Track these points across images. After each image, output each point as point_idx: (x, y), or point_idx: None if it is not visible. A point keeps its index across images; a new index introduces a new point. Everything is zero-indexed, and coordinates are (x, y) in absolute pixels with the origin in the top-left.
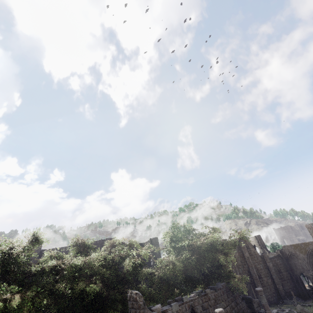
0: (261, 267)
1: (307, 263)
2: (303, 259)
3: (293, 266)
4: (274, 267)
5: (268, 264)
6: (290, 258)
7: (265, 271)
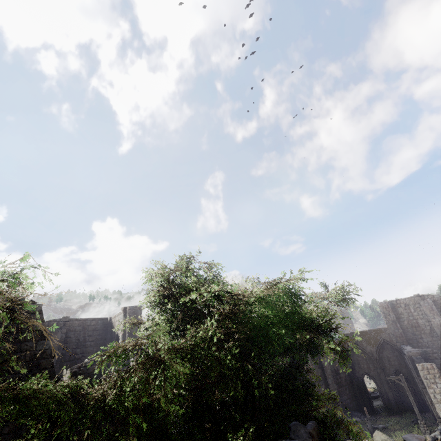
0: (313, 366)
1: (376, 360)
2: (371, 354)
3: (355, 365)
4: (330, 365)
5: (323, 362)
6: (353, 352)
7: (318, 373)
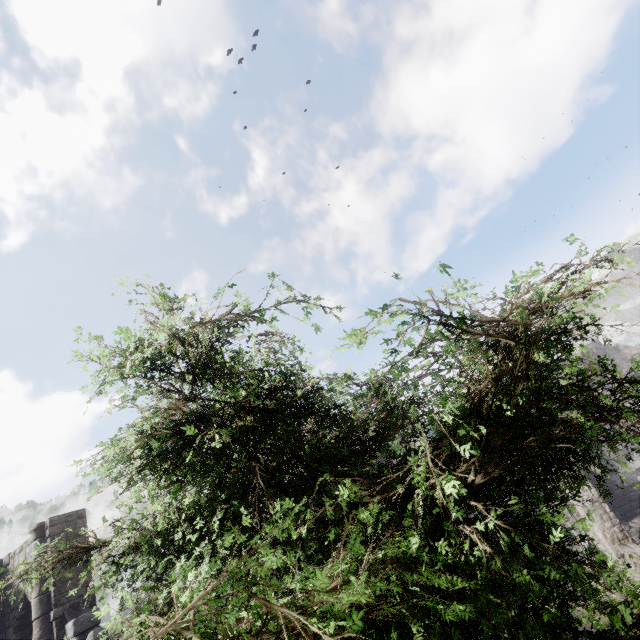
0: None
1: None
2: None
3: None
4: None
5: None
6: None
7: None
